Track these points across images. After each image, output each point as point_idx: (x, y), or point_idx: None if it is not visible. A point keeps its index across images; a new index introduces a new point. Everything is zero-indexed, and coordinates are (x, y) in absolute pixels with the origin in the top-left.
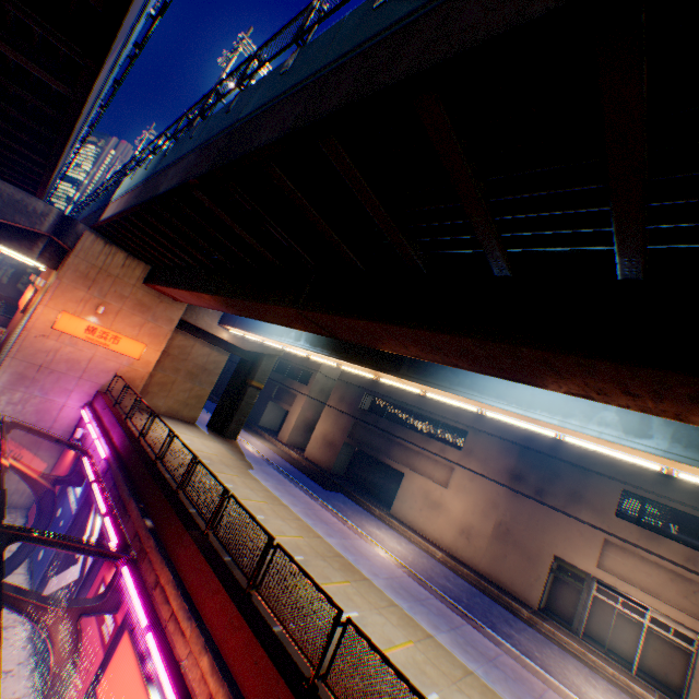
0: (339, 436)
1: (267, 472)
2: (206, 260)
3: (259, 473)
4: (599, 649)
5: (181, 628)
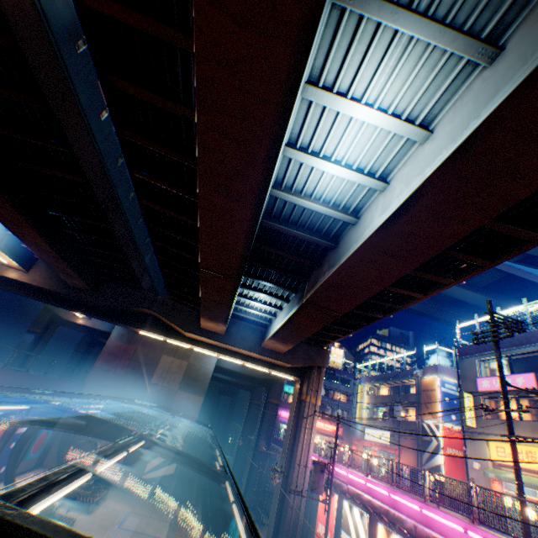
0: None
1: None
2: None
3: None
4: None
5: None
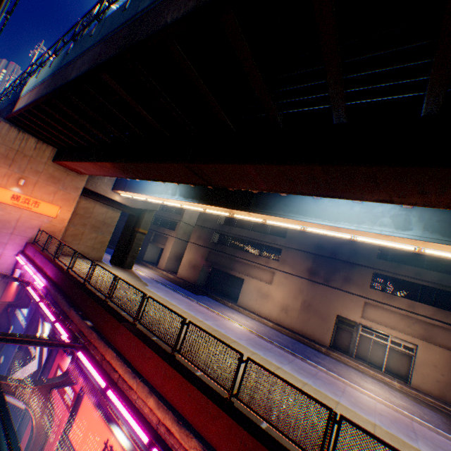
0: (199, 261)
1: (157, 287)
2: (106, 138)
3: (152, 288)
4: (364, 362)
5: (128, 385)
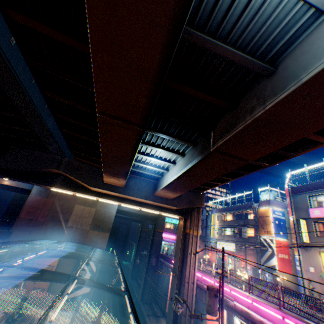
0: None
1: None
2: None
3: None
4: None
5: None
